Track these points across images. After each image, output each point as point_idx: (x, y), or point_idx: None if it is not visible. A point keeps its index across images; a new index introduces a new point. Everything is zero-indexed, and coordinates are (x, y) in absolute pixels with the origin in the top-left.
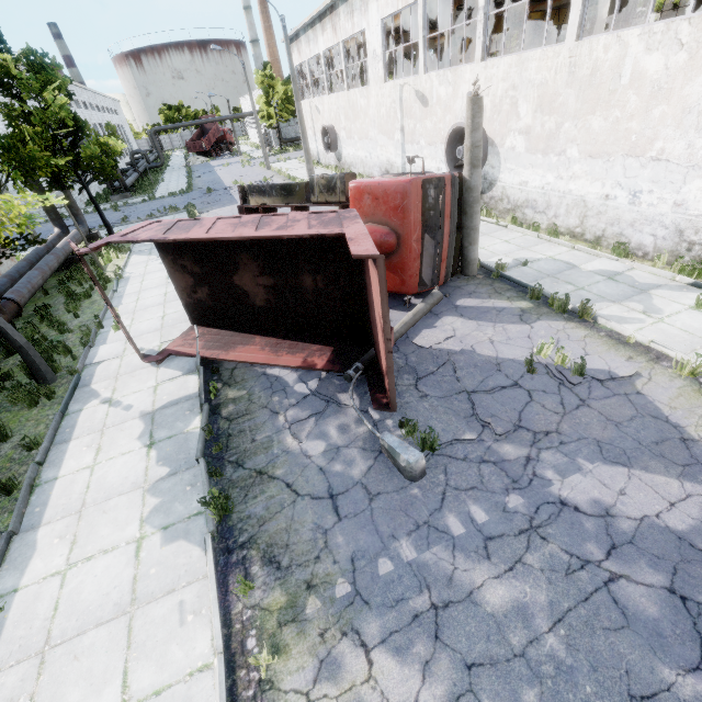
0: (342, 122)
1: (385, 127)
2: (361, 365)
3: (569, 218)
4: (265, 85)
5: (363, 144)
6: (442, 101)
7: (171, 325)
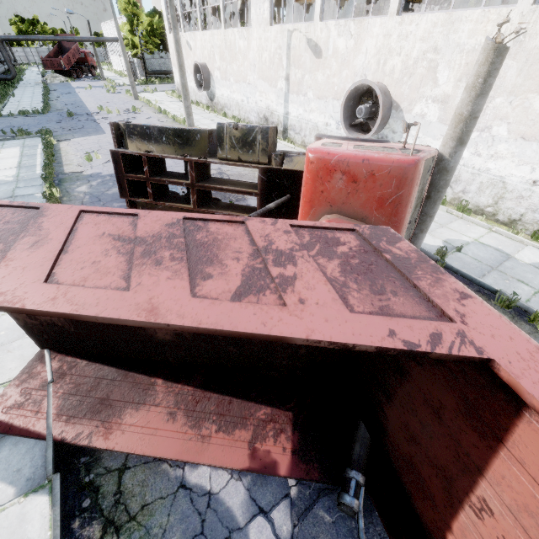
0: (217, 61)
1: (267, 73)
2: (362, 478)
3: (481, 196)
4: (129, 12)
5: (240, 87)
6: (340, 54)
7: (3, 342)
